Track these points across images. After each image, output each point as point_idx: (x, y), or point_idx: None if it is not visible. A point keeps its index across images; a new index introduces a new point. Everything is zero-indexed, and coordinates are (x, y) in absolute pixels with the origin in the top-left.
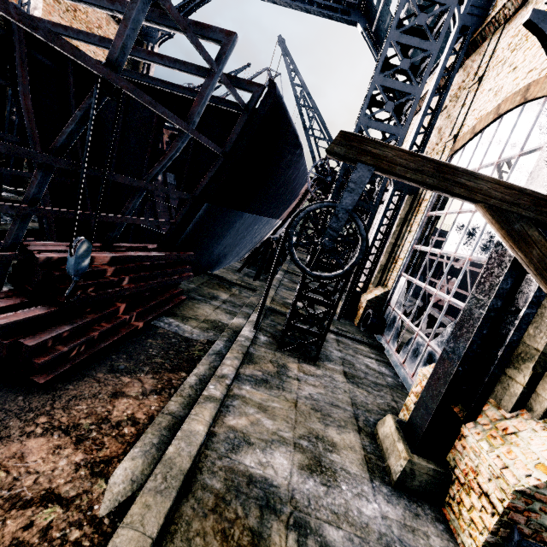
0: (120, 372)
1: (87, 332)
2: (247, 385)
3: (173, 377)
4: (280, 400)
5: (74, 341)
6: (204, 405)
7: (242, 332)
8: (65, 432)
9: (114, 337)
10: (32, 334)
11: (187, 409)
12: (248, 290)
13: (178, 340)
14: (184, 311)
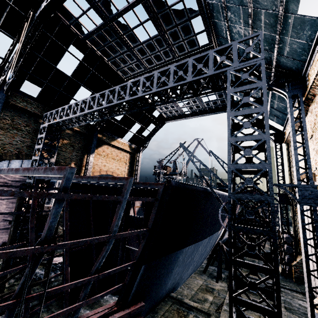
0: None
1: None
2: None
3: None
4: None
5: None
6: None
7: None
8: None
9: None
10: None
11: None
12: (204, 314)
13: None
14: None
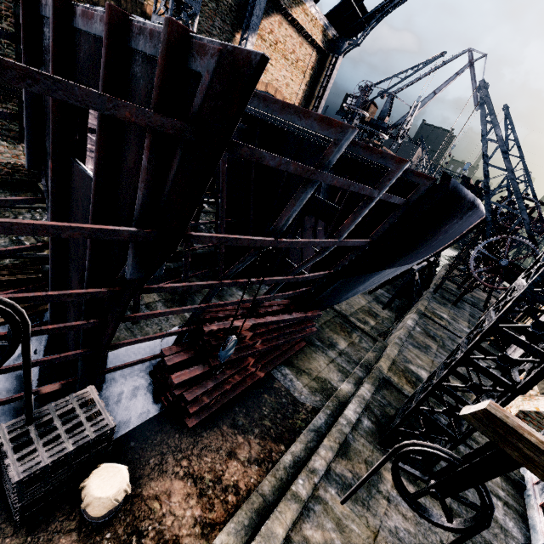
0: (238, 428)
1: (224, 384)
2: (333, 488)
3: (273, 448)
4: (361, 522)
5: (214, 393)
6: (289, 504)
7: (346, 410)
8: (194, 482)
9: (241, 387)
10: (191, 388)
11: (276, 495)
12: (369, 338)
13: (287, 401)
14: (300, 361)
